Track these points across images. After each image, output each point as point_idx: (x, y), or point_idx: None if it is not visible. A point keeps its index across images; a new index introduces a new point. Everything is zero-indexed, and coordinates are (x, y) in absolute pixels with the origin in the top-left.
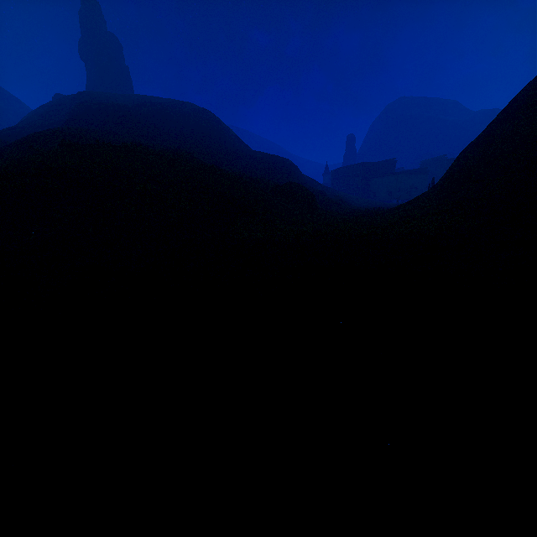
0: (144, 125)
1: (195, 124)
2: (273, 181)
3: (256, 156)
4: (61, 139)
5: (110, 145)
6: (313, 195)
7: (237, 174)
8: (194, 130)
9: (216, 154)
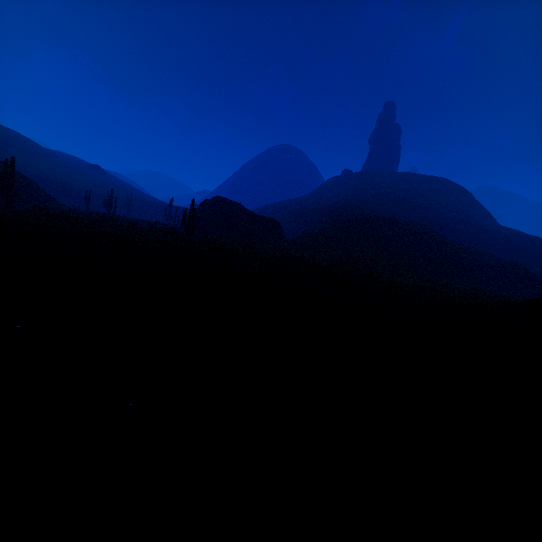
0: (400, 199)
1: (443, 198)
2: (501, 257)
3: (497, 231)
4: (358, 213)
5: (381, 219)
6: (535, 277)
7: (464, 245)
8: (440, 204)
9: (454, 226)
